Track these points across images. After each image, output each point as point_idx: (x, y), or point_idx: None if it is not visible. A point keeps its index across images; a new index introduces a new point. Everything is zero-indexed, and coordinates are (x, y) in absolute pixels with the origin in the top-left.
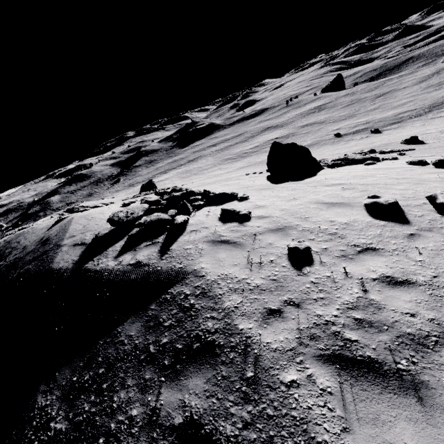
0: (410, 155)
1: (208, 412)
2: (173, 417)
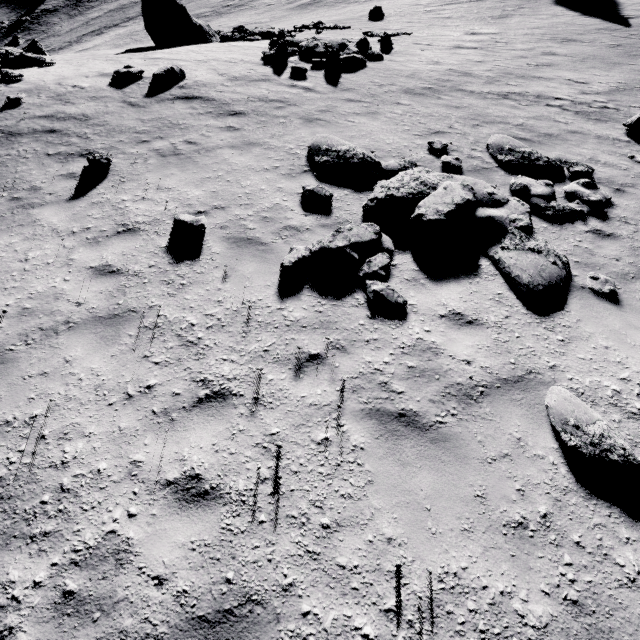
0: (322, 34)
1: None
2: None
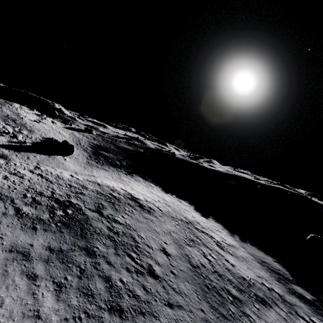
0: None
1: None
2: None
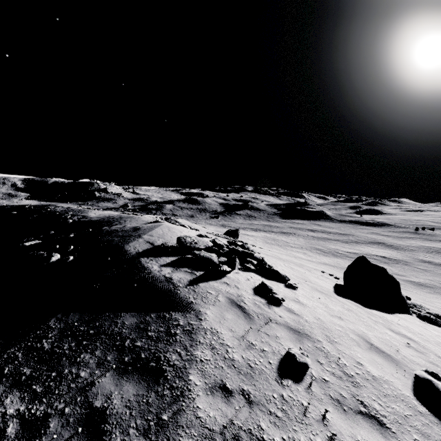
0: None
1: (117, 416)
2: (97, 398)
